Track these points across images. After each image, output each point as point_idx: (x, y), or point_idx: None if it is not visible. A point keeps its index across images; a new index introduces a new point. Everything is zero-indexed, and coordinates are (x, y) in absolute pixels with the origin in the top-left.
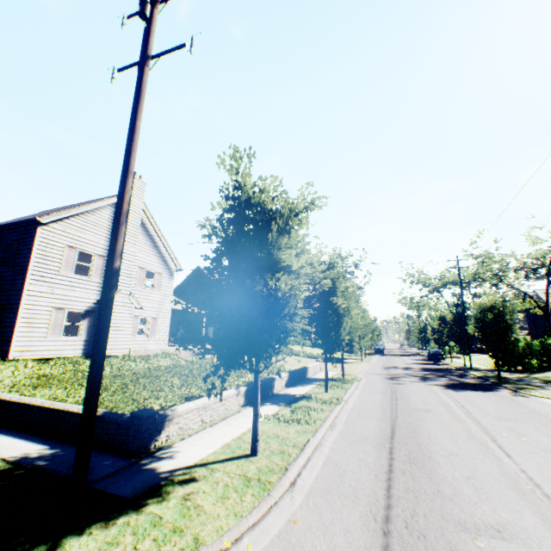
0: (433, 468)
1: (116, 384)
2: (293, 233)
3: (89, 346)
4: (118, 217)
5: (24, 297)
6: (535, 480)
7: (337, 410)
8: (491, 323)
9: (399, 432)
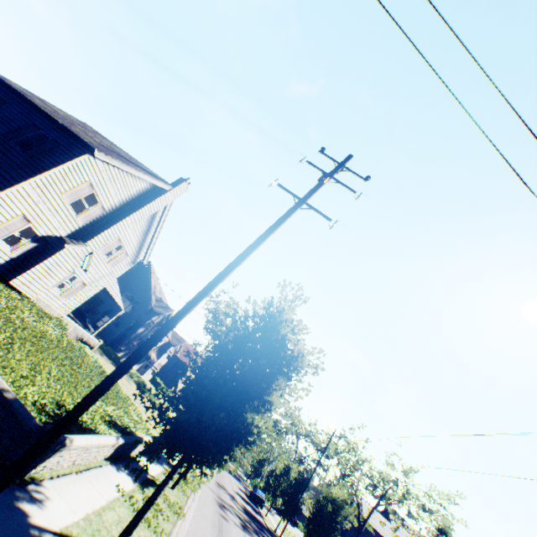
0: None
1: (6, 332)
2: (295, 386)
3: (9, 266)
4: (210, 288)
5: (13, 189)
6: None
7: (179, 526)
8: (326, 514)
9: None
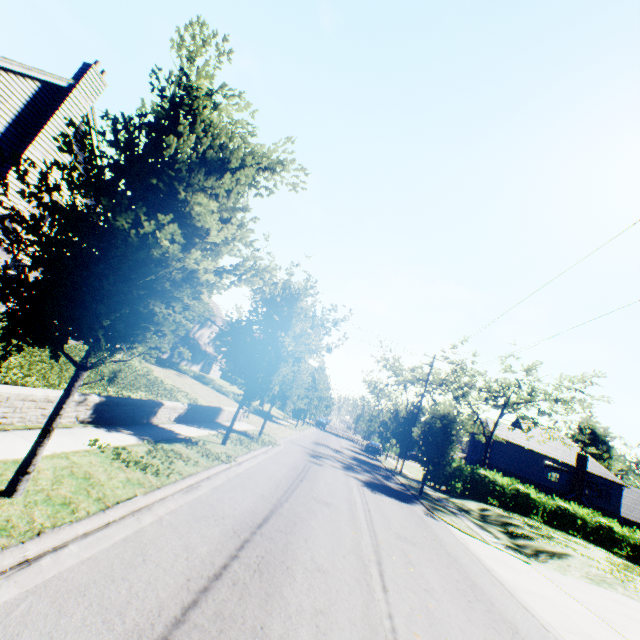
0: (281, 586)
1: None
2: (227, 179)
3: None
4: None
5: None
6: (399, 635)
7: (218, 470)
8: (437, 432)
9: (274, 521)
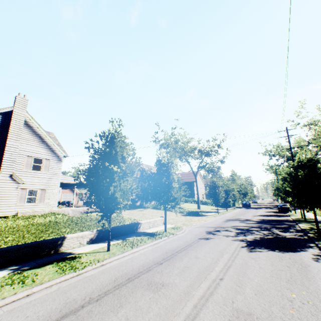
0: None
1: None
2: None
3: None
4: None
5: None
6: None
7: (51, 283)
8: (303, 179)
9: None
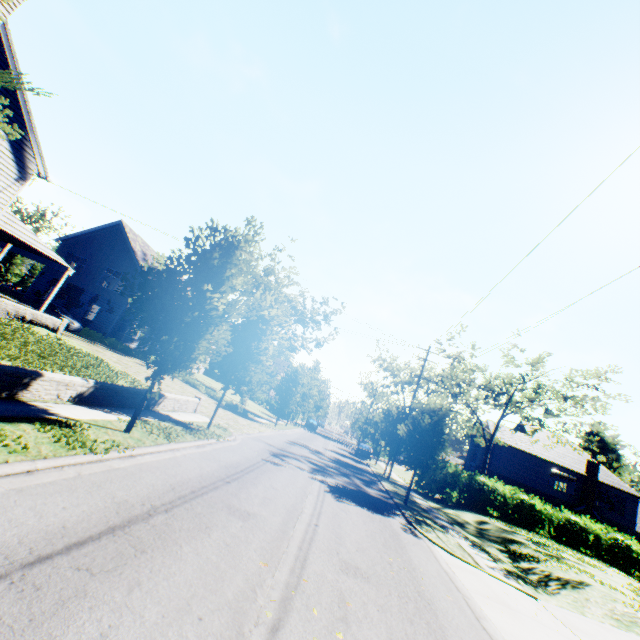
0: None
1: None
2: None
3: None
4: None
5: None
6: None
7: (63, 461)
8: (425, 429)
9: (90, 550)
